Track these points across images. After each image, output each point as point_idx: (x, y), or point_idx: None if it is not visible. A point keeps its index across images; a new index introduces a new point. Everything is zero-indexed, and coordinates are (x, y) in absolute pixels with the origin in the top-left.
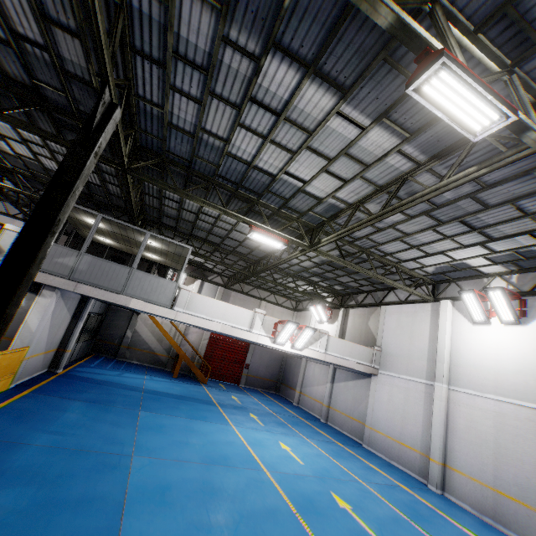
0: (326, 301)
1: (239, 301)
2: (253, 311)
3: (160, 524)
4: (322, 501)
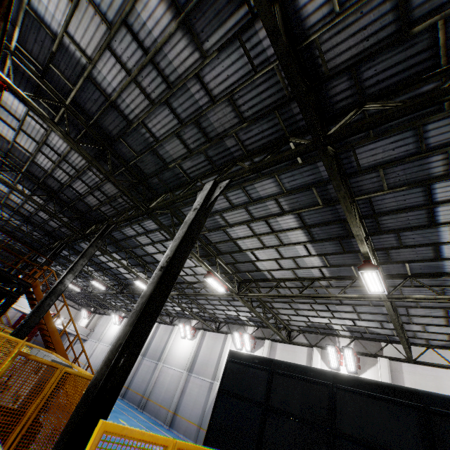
0: (87, 309)
1: None
2: None
3: None
4: None
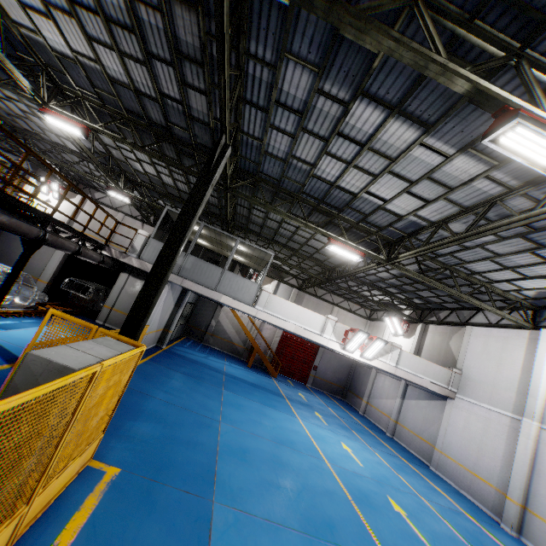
0: (402, 313)
1: (312, 304)
2: (325, 316)
3: (242, 473)
4: (377, 500)
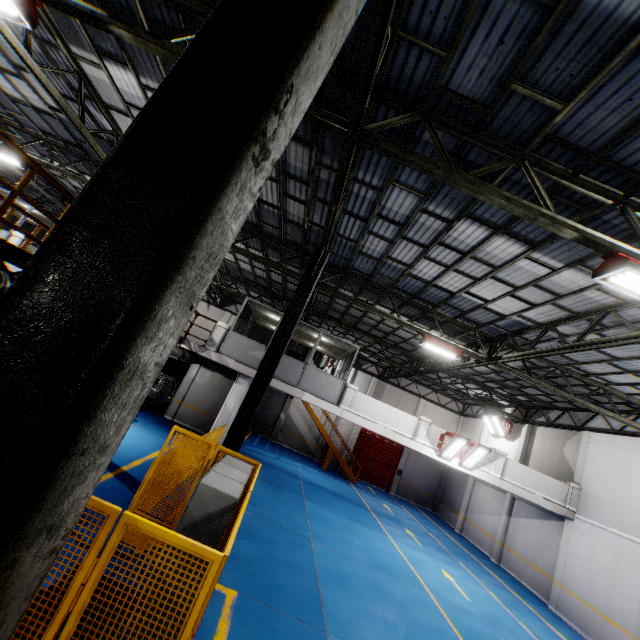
0: (504, 412)
1: (395, 395)
2: (417, 417)
3: (347, 602)
4: None
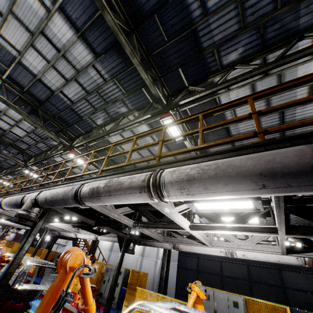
0: None
1: None
2: None
3: None
4: None
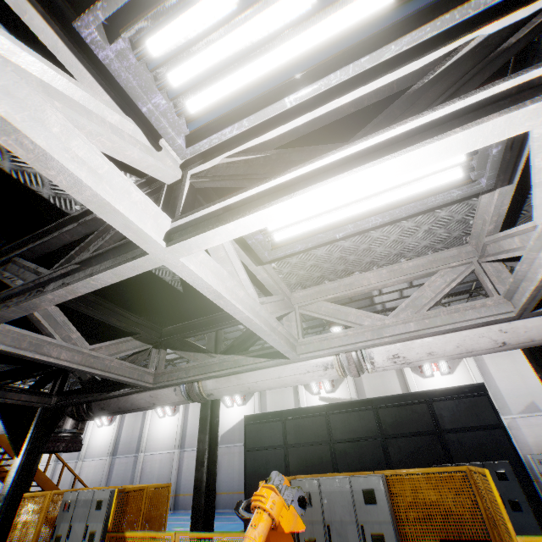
0: None
1: None
2: None
3: None
4: None
